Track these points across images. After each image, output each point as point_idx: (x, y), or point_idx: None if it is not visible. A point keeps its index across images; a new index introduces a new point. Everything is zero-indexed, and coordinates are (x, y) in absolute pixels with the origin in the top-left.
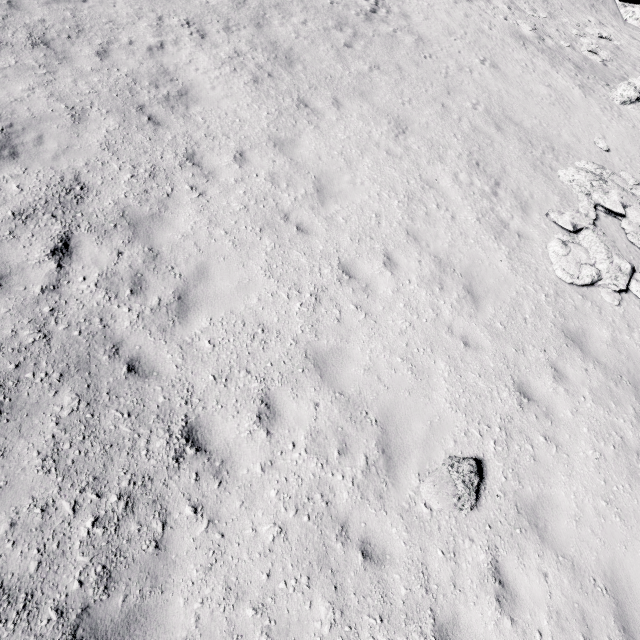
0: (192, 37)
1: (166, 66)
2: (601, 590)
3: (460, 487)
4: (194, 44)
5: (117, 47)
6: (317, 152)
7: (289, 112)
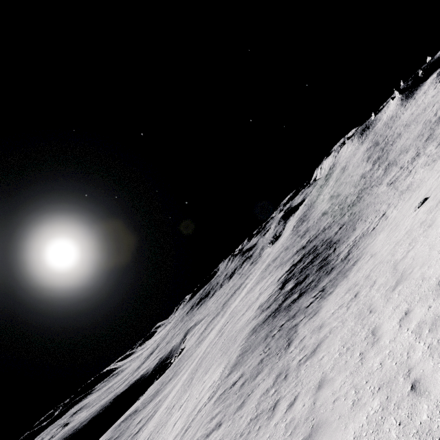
0: (421, 168)
1: (411, 181)
2: (439, 198)
3: (417, 205)
4: (421, 169)
5: (402, 187)
6: (439, 163)
7: (437, 160)
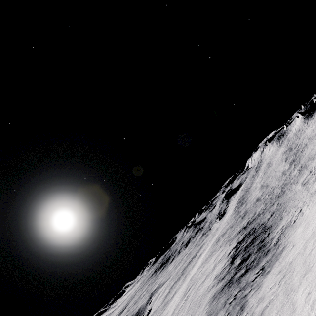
0: None
1: None
2: None
3: None
4: None
5: (311, 190)
6: None
7: None
